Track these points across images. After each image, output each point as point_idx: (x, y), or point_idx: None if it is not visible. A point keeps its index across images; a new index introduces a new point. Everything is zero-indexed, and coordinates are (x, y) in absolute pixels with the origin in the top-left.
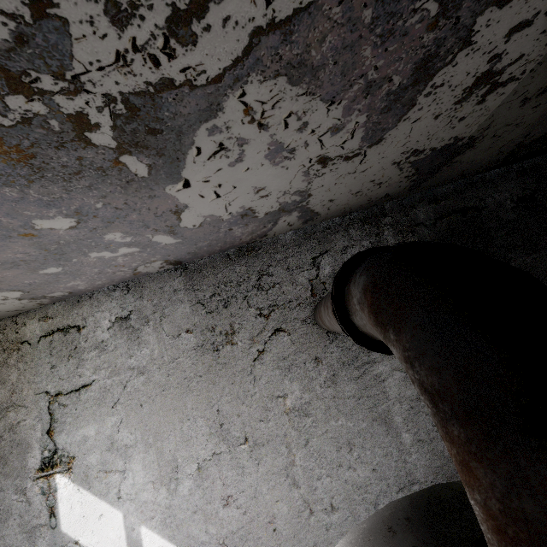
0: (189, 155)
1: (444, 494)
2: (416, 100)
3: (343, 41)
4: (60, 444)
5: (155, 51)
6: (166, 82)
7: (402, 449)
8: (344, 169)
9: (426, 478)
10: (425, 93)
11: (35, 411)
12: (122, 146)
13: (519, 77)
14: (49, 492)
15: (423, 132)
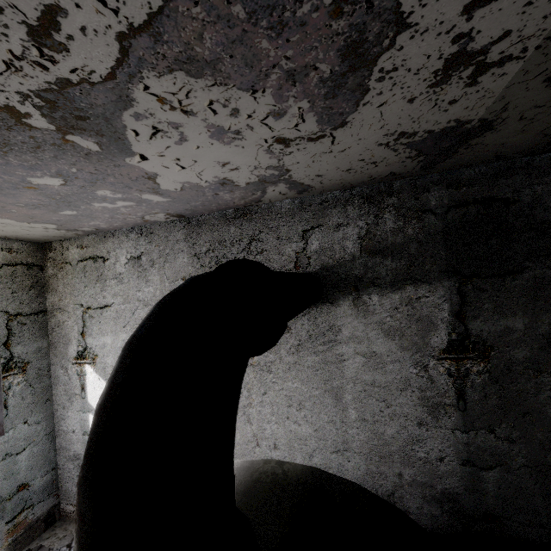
0: (128, 135)
1: (271, 468)
2: (368, 85)
3: (226, 36)
4: (89, 344)
5: (37, 58)
6: (64, 81)
7: (345, 421)
8: (316, 149)
9: (361, 450)
10: (375, 78)
11: (74, 316)
12: (61, 129)
13: (520, 55)
14: (81, 374)
15: (402, 116)
